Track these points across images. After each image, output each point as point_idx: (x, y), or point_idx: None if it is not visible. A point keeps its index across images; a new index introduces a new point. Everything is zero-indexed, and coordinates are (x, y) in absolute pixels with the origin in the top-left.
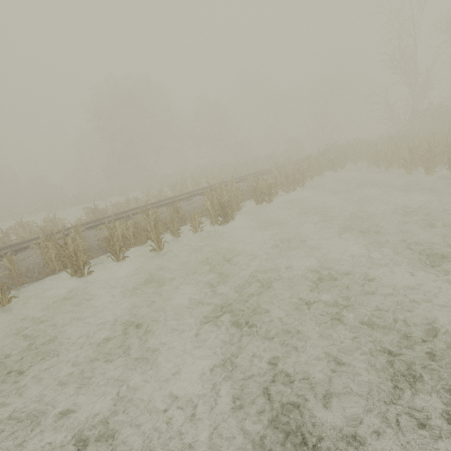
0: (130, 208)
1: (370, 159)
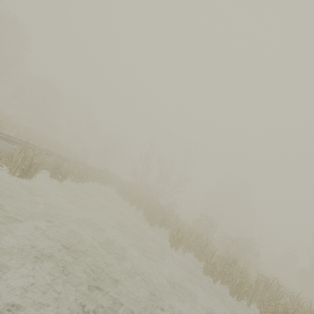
0: None
1: (118, 189)
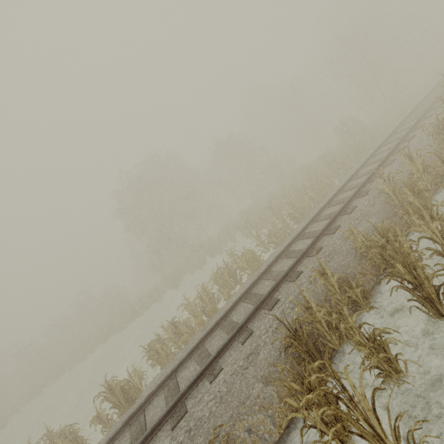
0: (150, 391)
1: None
